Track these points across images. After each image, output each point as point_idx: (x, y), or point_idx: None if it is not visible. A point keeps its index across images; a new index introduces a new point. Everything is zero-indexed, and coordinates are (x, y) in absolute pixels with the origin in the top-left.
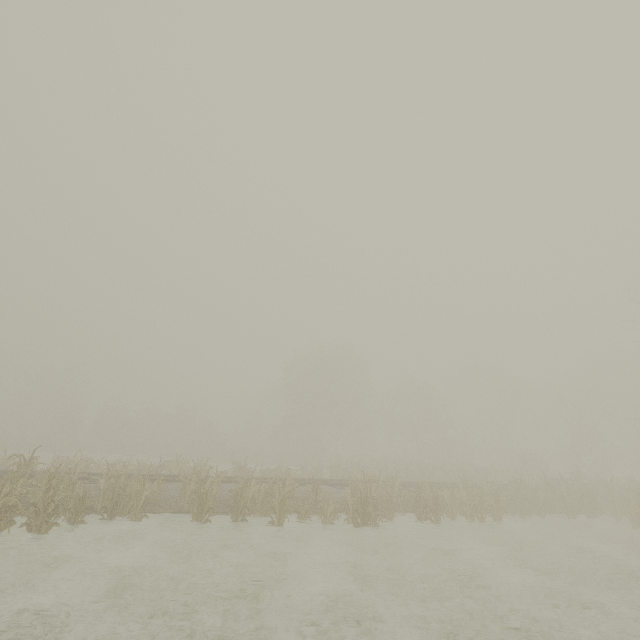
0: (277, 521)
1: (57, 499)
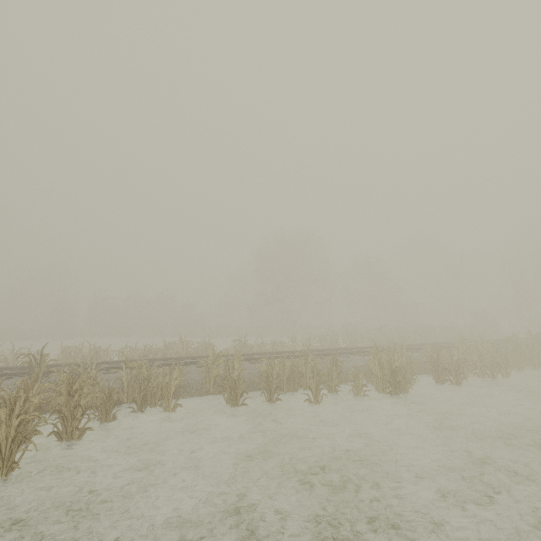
0: (316, 399)
1: (83, 402)
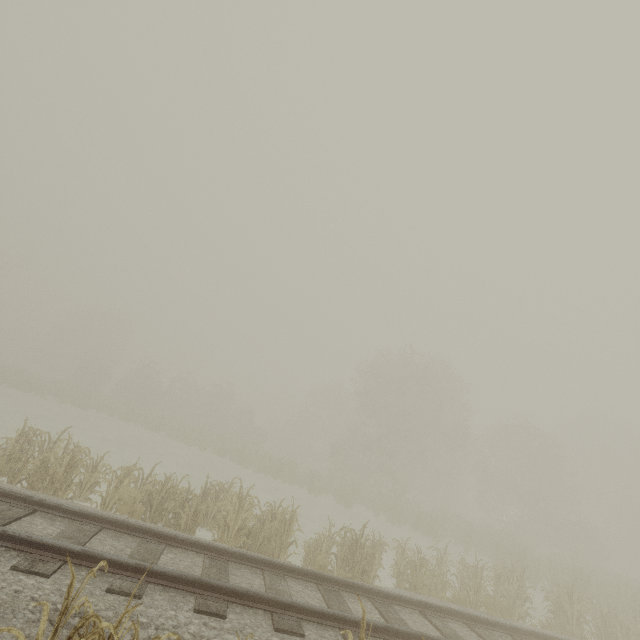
0: None
1: None
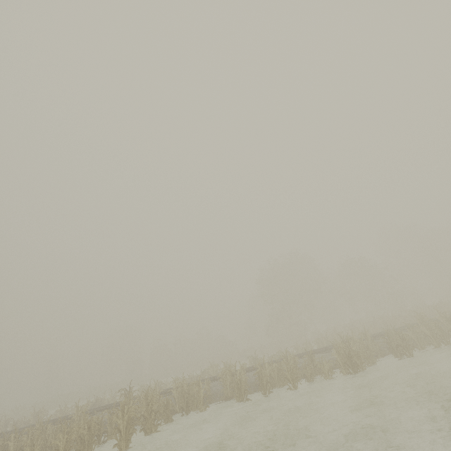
0: (293, 386)
1: (154, 408)
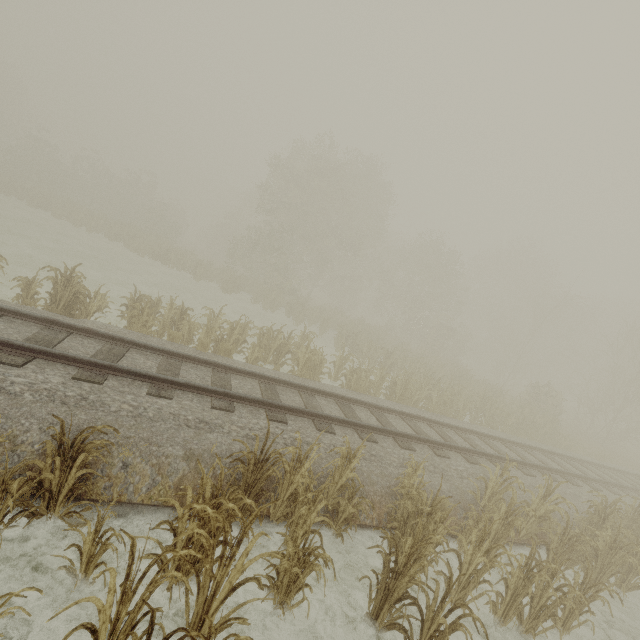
0: None
1: None
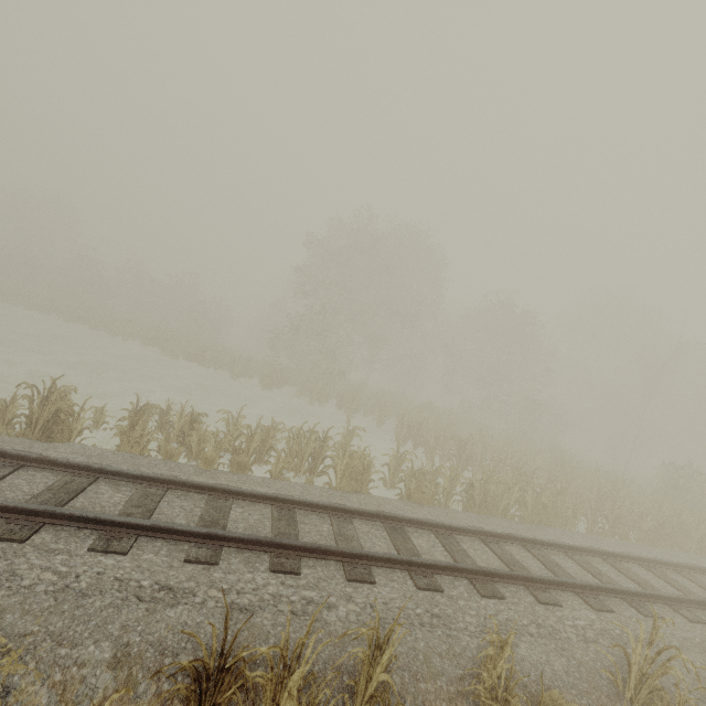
0: None
1: None
